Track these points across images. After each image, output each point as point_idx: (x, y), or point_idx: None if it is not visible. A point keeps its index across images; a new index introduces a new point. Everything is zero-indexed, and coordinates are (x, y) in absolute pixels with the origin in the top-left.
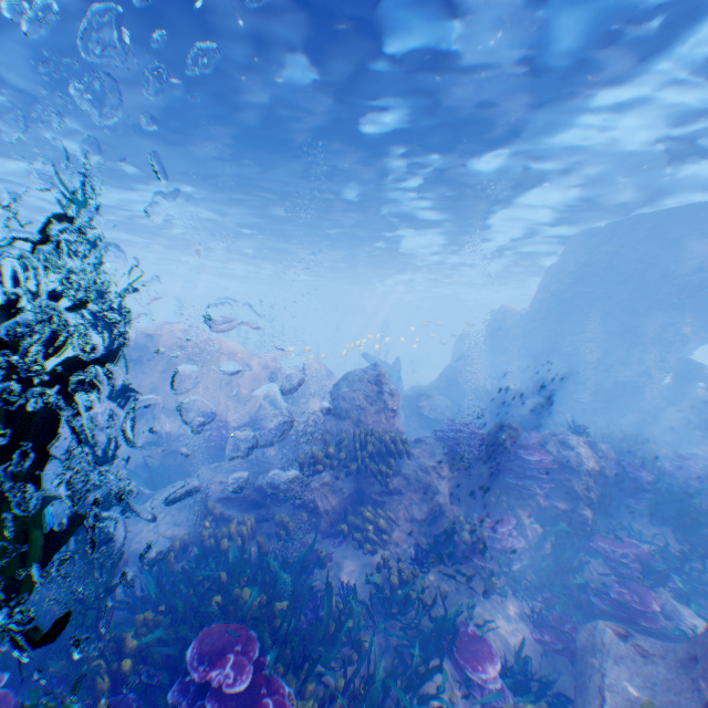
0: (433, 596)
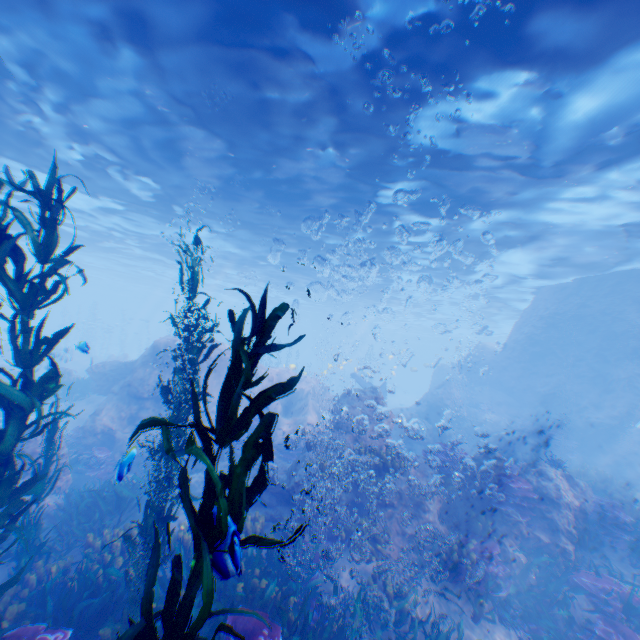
0: (424, 612)
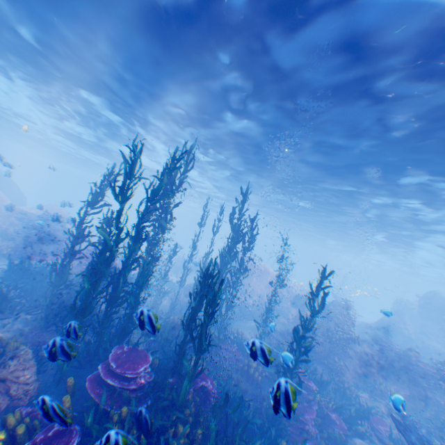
0: (361, 402)
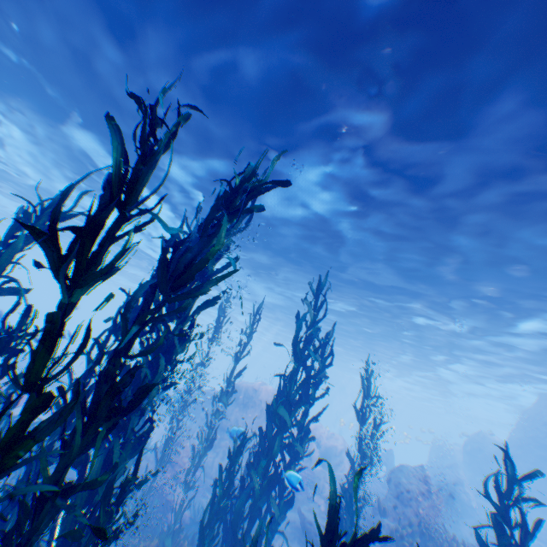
0: None
